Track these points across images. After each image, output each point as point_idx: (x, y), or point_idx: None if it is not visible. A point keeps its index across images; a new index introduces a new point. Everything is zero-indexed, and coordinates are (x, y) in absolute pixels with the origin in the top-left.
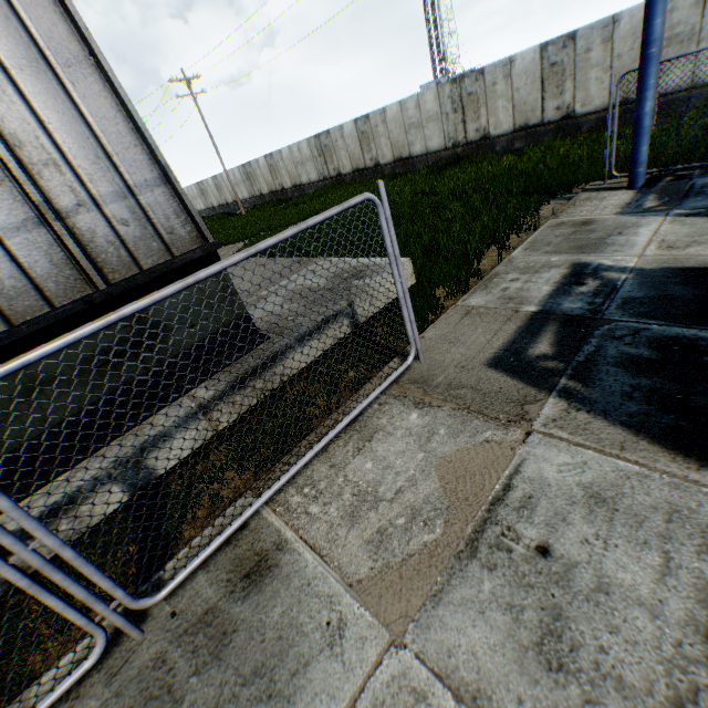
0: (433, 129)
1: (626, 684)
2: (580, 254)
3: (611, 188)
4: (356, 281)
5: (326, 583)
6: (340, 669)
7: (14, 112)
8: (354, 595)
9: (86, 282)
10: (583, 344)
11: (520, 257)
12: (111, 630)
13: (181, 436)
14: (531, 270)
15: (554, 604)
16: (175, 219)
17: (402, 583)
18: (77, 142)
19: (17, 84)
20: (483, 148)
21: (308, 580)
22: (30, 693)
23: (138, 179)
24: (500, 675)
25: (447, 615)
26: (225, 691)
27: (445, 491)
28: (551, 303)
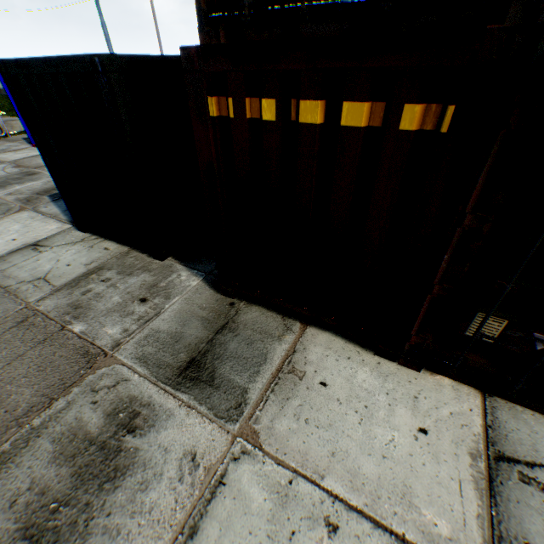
0: None
1: None
2: None
3: None
4: (11, 122)
5: None
6: None
7: None
8: None
9: None
10: None
11: None
12: None
13: None
14: None
15: None
16: None
17: None
18: None
19: None
20: None
21: None
22: None
23: None
24: None
25: None
26: None
27: None
28: None
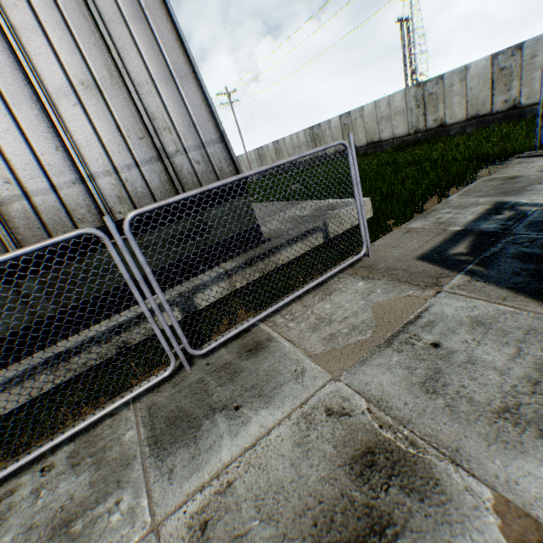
0: (399, 120)
1: (474, 401)
2: (502, 197)
3: (540, 155)
4: (330, 211)
5: (296, 355)
6: (300, 388)
7: (154, 102)
8: (312, 360)
9: (175, 193)
10: (490, 247)
11: (454, 199)
12: (174, 369)
13: (214, 288)
14: (461, 207)
15: (437, 367)
16: (224, 162)
17: (341, 356)
18: (180, 118)
19: (157, 88)
20: (439, 133)
21: (285, 353)
22: (133, 389)
23: (208, 139)
24: (395, 394)
25: (367, 370)
26: (235, 393)
27: (375, 318)
28: (472, 225)
